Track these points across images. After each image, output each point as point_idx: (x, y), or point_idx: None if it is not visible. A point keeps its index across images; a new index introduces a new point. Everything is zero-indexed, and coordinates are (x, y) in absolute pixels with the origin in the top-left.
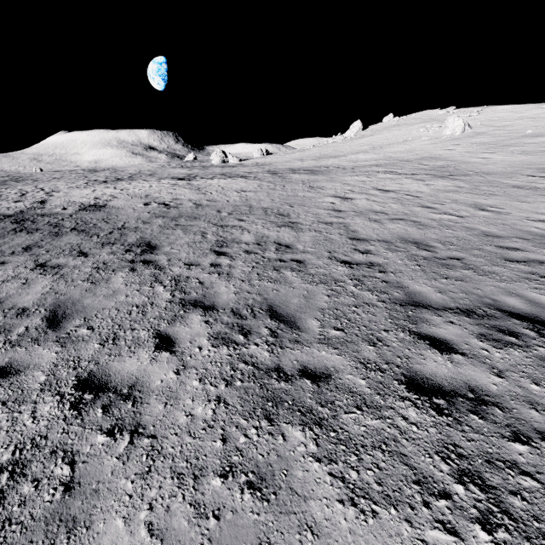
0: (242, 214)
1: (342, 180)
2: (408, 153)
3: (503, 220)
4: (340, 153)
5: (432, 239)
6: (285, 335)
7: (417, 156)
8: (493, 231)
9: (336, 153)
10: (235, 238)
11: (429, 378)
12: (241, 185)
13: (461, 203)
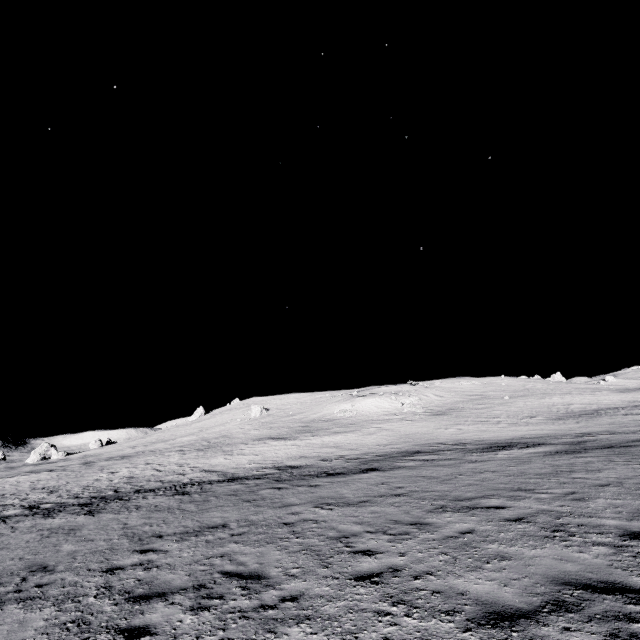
0: (23, 492)
1: (134, 461)
2: (216, 433)
3: (177, 469)
4: (173, 437)
5: (125, 482)
6: (8, 513)
7: (219, 435)
8: (162, 474)
9: (170, 437)
10: (7, 502)
11: (49, 508)
12: (41, 477)
13: (177, 464)
